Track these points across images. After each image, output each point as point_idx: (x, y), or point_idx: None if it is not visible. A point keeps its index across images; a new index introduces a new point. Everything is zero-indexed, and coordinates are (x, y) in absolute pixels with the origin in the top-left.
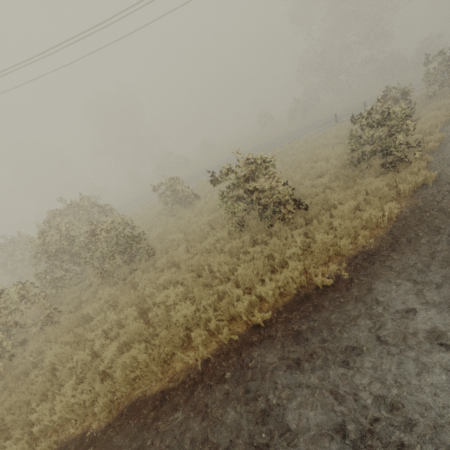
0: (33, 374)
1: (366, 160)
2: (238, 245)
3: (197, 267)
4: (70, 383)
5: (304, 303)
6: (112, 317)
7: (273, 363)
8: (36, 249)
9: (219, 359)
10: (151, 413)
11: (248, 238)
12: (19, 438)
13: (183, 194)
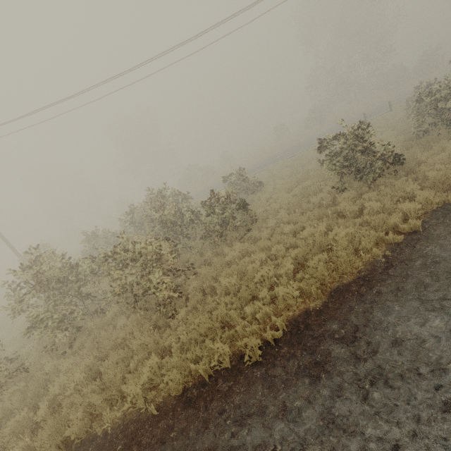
0: (211, 299)
1: (428, 133)
2: (350, 196)
3: (318, 216)
4: (264, 290)
5: (446, 213)
6: (260, 255)
7: (450, 243)
8: (114, 240)
9: (395, 253)
10: (361, 288)
11: (354, 192)
12: (243, 326)
13: (251, 182)
